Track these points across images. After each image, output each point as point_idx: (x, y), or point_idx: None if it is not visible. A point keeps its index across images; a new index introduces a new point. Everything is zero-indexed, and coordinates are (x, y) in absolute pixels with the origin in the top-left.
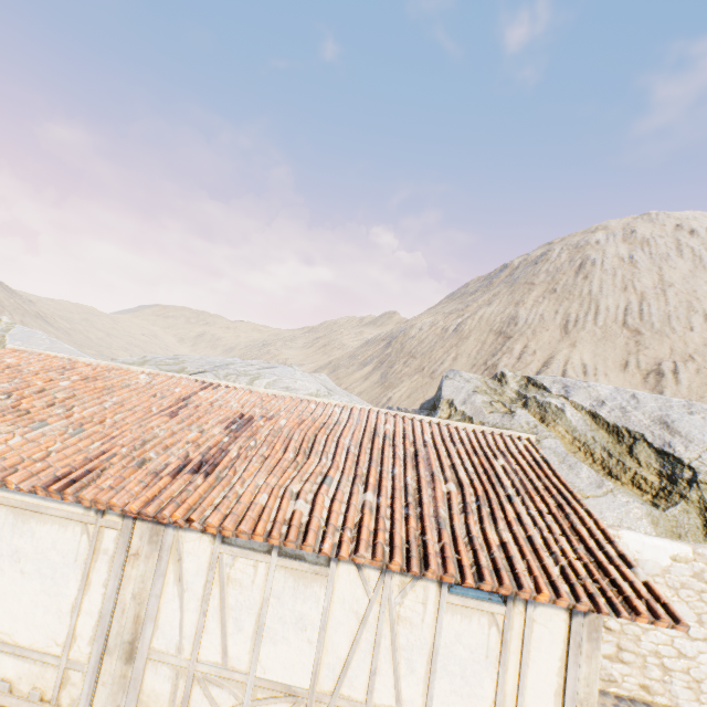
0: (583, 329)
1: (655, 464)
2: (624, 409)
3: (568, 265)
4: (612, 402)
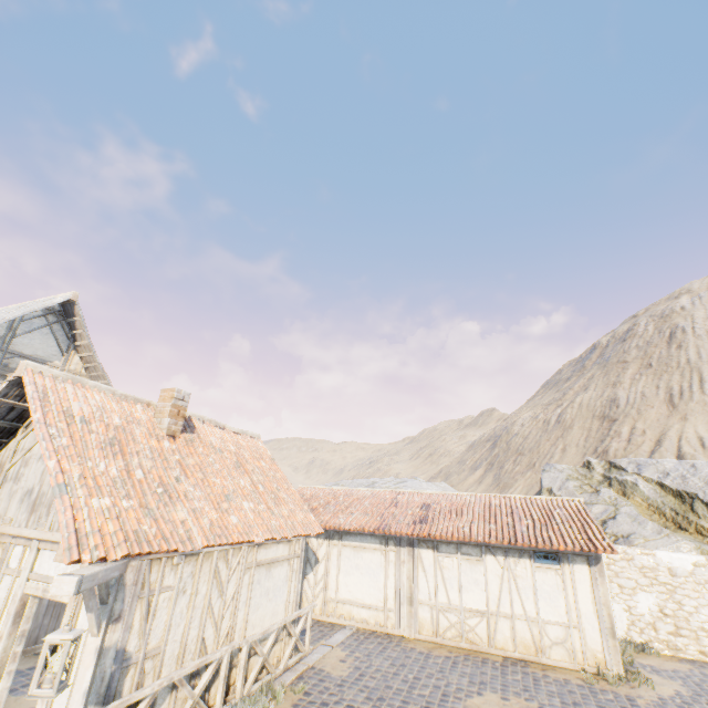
0: (691, 400)
1: (707, 514)
2: (684, 476)
3: (657, 337)
4: (675, 472)
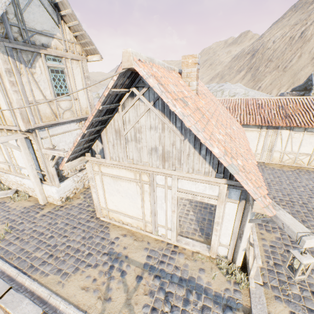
0: None
1: None
2: None
3: None
4: None
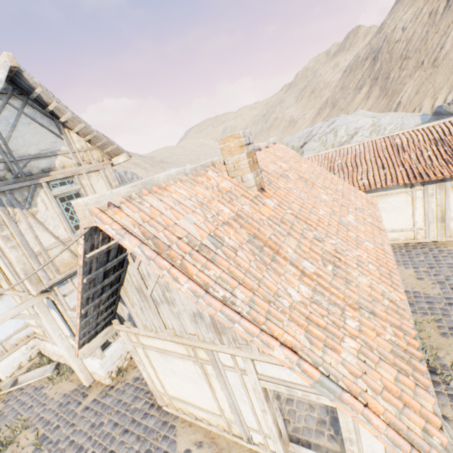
0: None
1: None
2: None
3: None
4: None
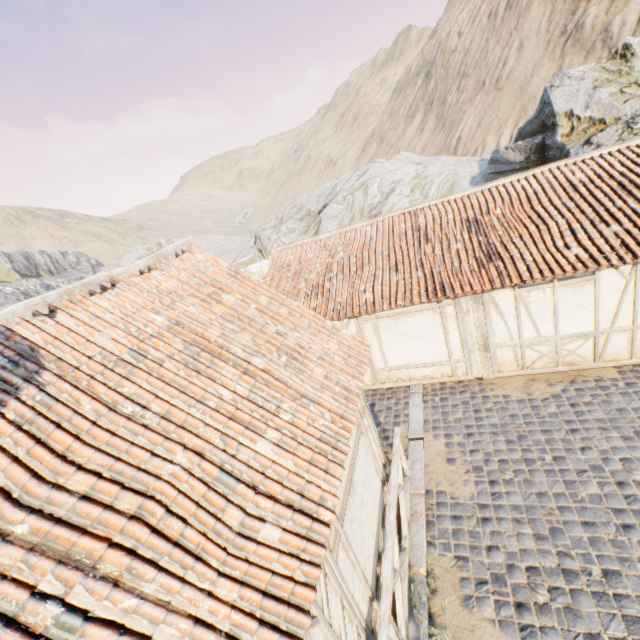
0: None
1: None
2: None
3: None
4: None
